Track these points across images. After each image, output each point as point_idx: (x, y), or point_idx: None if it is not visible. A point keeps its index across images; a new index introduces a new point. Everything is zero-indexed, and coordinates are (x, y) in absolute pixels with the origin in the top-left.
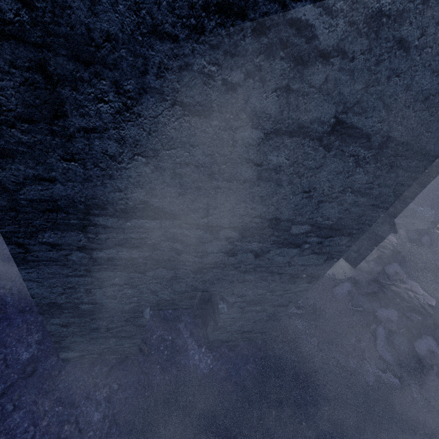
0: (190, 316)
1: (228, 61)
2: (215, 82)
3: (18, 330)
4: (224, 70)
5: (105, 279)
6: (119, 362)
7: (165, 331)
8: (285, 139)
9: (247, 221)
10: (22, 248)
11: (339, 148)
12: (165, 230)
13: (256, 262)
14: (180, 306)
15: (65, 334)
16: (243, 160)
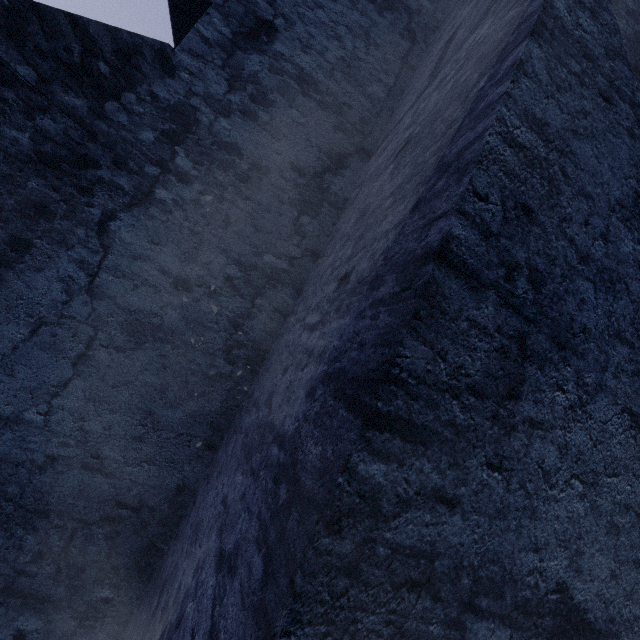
0: None
1: None
2: None
3: None
4: None
5: None
6: None
7: None
8: None
9: None
10: None
11: None
12: None
13: None
14: None
15: None
16: None
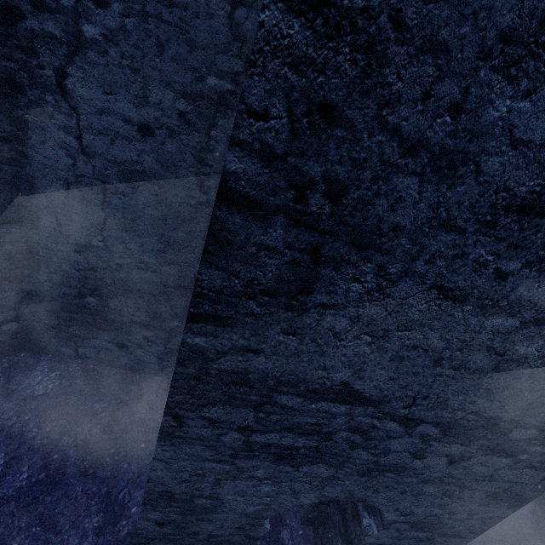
0: (297, 518)
1: (509, 252)
2: (485, 270)
3: (75, 505)
4: (501, 259)
5: (247, 469)
6: None
7: (263, 541)
8: (543, 329)
9: (458, 417)
10: (177, 421)
11: None
12: (351, 418)
13: (446, 469)
14: None
15: (153, 535)
16: (483, 348)
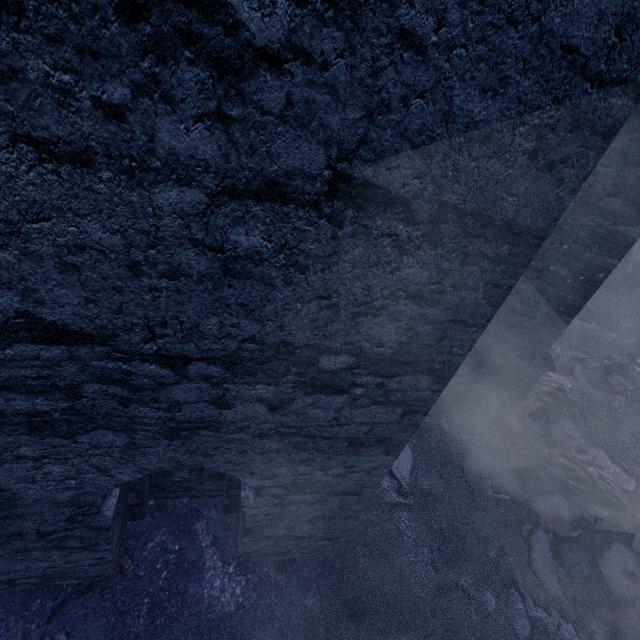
0: (217, 509)
1: (91, 65)
2: (79, 103)
3: None
4: (89, 81)
5: (3, 448)
6: (77, 592)
7: (170, 536)
8: (251, 205)
9: (233, 348)
10: None
11: (357, 222)
12: (84, 363)
13: (275, 418)
14: (201, 491)
15: None
16: (185, 242)
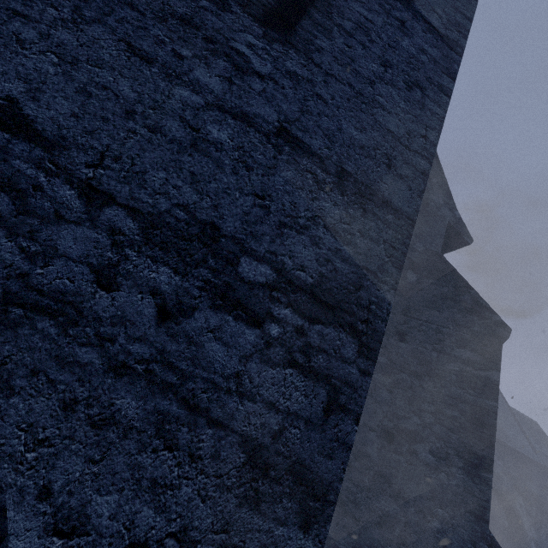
0: None
1: (181, 43)
2: (165, 47)
3: None
4: (176, 45)
5: None
6: None
7: None
8: (228, 118)
9: (163, 209)
10: None
11: (291, 156)
12: (6, 159)
13: (158, 338)
14: None
15: None
16: (176, 116)
